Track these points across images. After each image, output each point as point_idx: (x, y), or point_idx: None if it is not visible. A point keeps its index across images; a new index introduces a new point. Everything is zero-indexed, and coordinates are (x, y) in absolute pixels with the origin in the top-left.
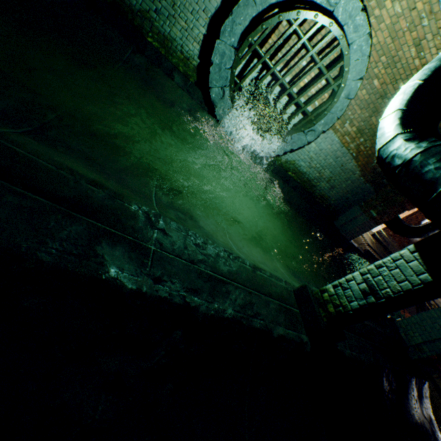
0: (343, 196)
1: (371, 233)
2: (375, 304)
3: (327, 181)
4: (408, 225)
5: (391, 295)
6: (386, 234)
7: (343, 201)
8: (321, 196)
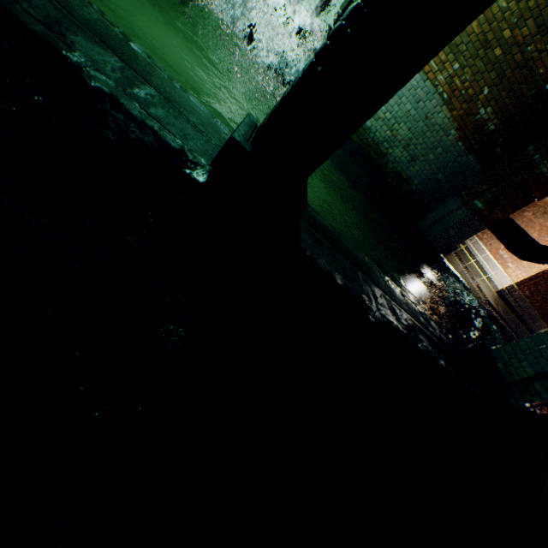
0: (431, 177)
1: (495, 290)
2: (325, 43)
3: (405, 147)
4: (544, 246)
5: (356, 3)
6: (519, 294)
7: (432, 187)
8: (396, 174)
